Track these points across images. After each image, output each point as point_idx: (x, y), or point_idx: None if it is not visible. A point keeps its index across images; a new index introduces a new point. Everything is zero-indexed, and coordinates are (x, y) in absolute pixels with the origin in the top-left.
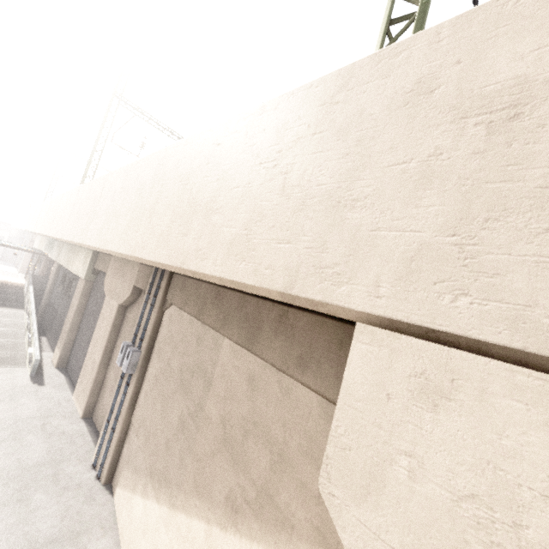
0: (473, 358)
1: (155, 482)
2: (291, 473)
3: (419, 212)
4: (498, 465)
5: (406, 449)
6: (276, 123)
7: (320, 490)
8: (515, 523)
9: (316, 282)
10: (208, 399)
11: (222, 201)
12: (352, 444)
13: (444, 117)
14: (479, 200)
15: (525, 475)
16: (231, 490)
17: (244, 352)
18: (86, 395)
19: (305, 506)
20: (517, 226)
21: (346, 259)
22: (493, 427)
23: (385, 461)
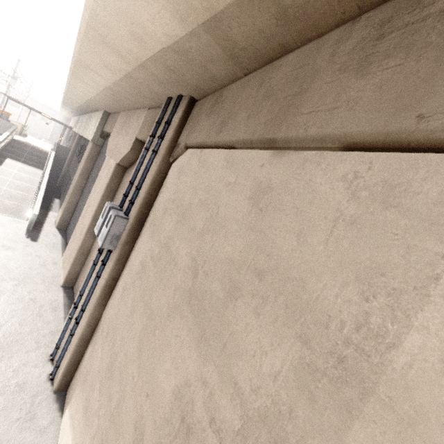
0: None
1: None
2: None
3: None
4: None
5: None
6: None
7: None
8: None
9: None
10: None
11: None
12: None
13: None
14: None
15: None
16: None
17: None
18: (69, 262)
19: None
20: None
21: None
22: None
23: None
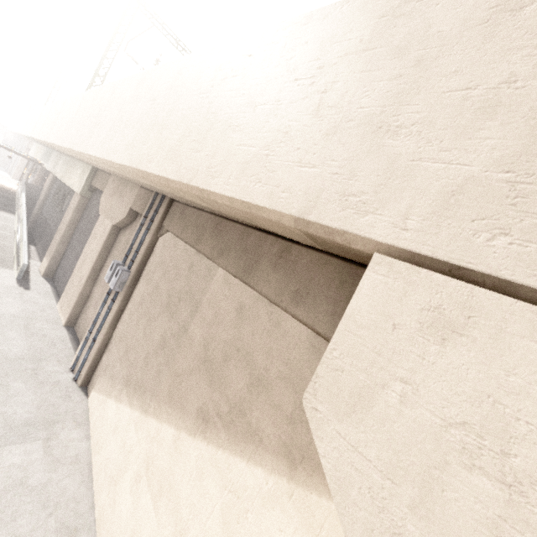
0: (498, 297)
1: (130, 390)
2: (267, 395)
3: (472, 144)
4: (499, 399)
5: (402, 376)
6: (322, 35)
7: (304, 404)
8: (503, 452)
9: (338, 209)
10: (193, 322)
11: (245, 117)
12: (346, 367)
13: (530, 40)
14: None
15: (526, 411)
16: (204, 403)
17: (237, 283)
18: (70, 306)
19: (276, 424)
20: None
21: (377, 188)
22: (503, 365)
23: (378, 385)
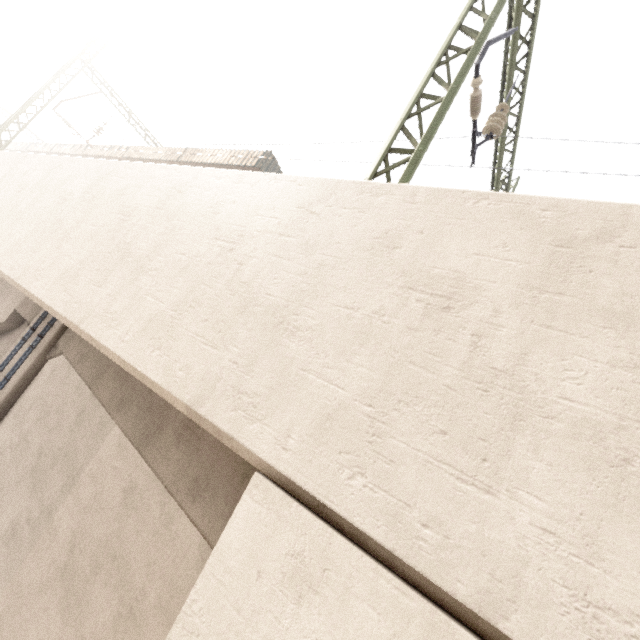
0: (349, 548)
1: None
2: (136, 636)
3: (349, 367)
4: None
5: None
6: (249, 202)
7: None
8: None
9: (230, 408)
10: (63, 504)
11: (160, 262)
12: (203, 629)
13: (396, 280)
14: (400, 377)
15: None
16: None
17: (133, 451)
18: None
19: None
20: (421, 417)
21: (268, 392)
22: (345, 635)
23: None
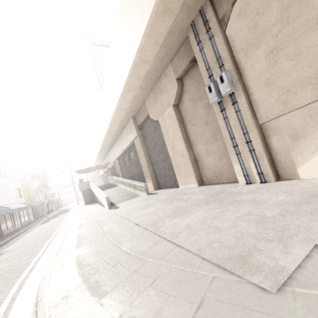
0: None
1: None
2: None
3: None
4: None
5: None
6: None
7: None
8: None
9: None
10: None
11: None
12: None
13: None
14: None
15: None
16: None
17: None
18: (191, 173)
19: None
20: None
21: None
22: None
23: None
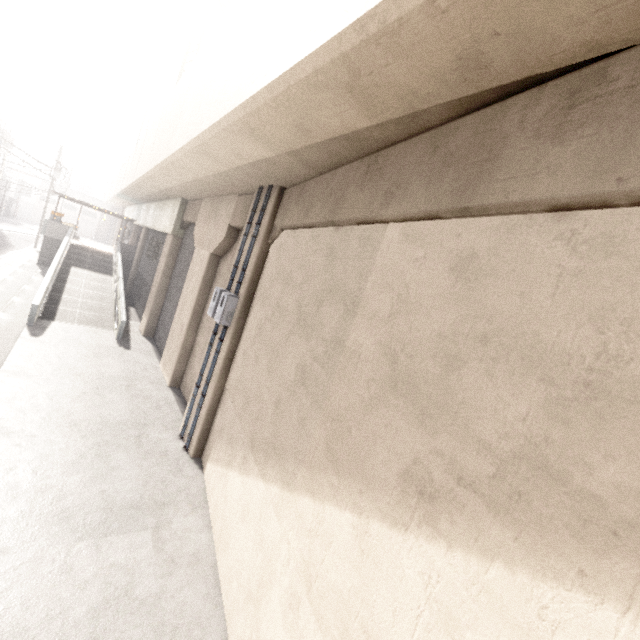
0: None
1: (259, 454)
2: None
3: None
4: None
5: None
6: None
7: None
8: None
9: None
10: (352, 328)
11: None
12: None
13: None
14: None
15: None
16: (415, 461)
17: (439, 226)
18: (173, 362)
19: None
20: None
21: None
22: None
23: None
